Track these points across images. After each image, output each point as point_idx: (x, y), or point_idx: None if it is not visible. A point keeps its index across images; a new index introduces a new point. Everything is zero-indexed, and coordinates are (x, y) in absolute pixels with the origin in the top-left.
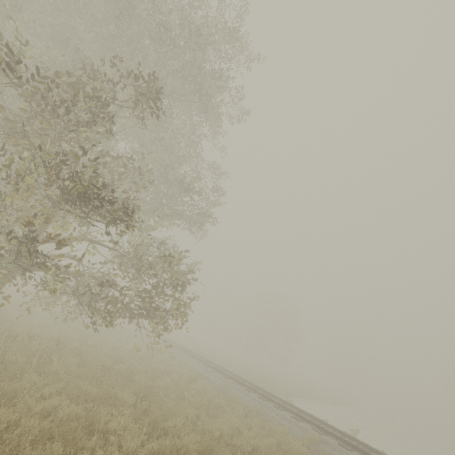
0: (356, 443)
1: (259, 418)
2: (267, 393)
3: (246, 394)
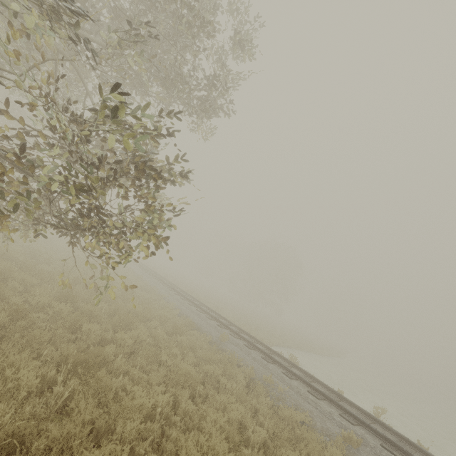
0: (392, 435)
1: (269, 397)
2: (271, 351)
3: (247, 352)
